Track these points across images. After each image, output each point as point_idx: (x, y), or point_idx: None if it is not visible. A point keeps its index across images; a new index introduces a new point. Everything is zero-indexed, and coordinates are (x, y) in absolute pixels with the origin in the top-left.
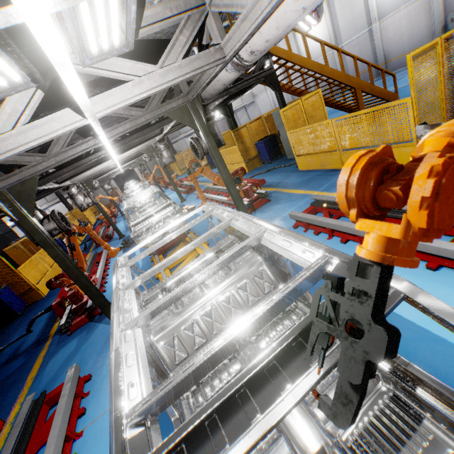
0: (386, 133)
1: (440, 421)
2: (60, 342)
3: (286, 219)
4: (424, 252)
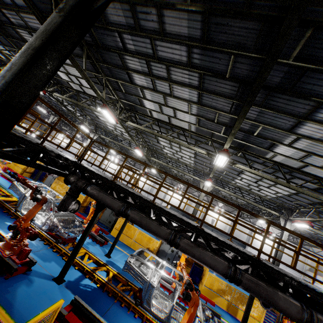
0: (149, 245)
1: (179, 311)
2: (0, 283)
3: (121, 259)
4: (165, 286)
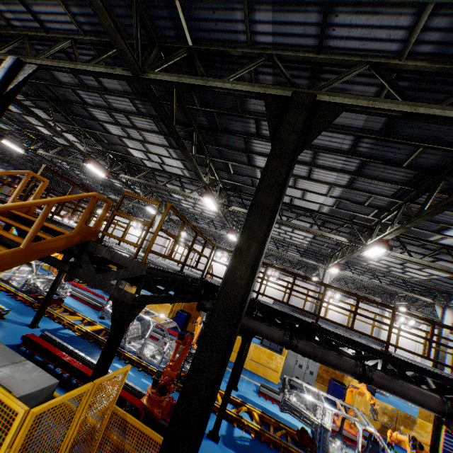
0: (272, 364)
1: None
2: None
3: (248, 389)
4: None
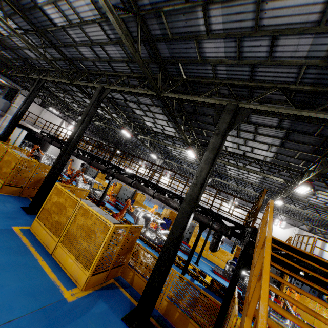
0: None
1: None
2: None
3: None
4: None
